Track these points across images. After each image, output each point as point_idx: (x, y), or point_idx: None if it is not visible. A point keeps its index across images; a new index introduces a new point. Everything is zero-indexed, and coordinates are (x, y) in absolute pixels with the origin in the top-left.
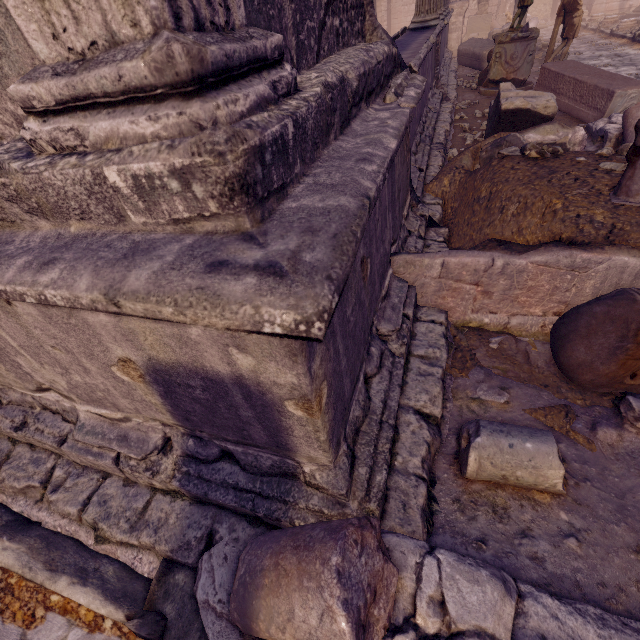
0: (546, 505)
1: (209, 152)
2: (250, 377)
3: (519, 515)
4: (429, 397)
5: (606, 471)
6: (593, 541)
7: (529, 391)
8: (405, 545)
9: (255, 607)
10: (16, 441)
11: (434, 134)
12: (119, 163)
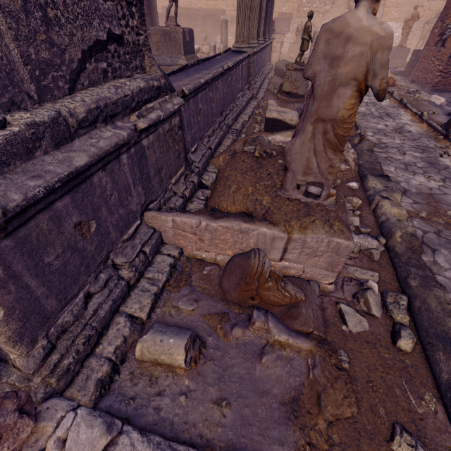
0: (181, 375)
1: None
2: None
3: (163, 382)
4: (140, 306)
5: (226, 354)
6: (195, 397)
7: (211, 303)
8: (61, 405)
9: None
10: None
11: (235, 122)
12: None
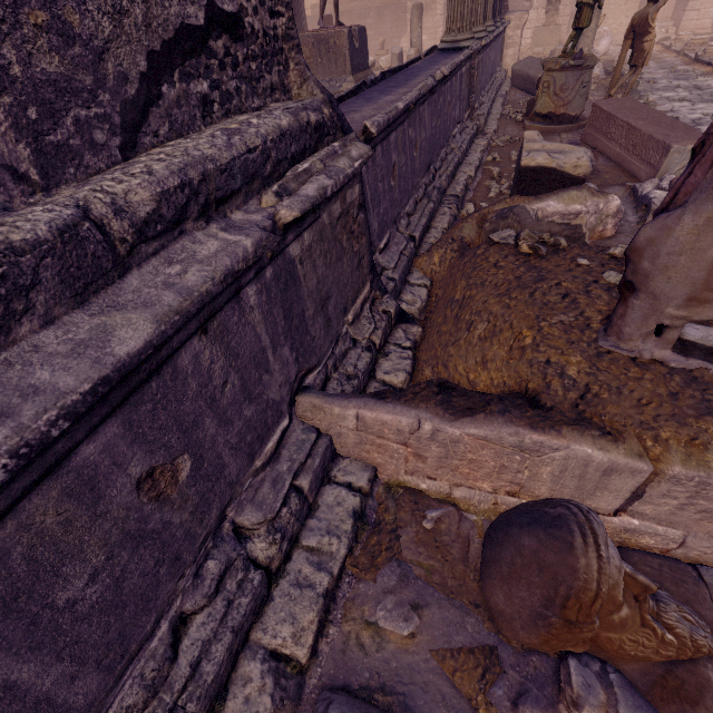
0: None
1: None
2: None
3: None
4: (293, 630)
5: None
6: None
7: (451, 614)
8: None
9: None
10: None
11: (451, 182)
12: None
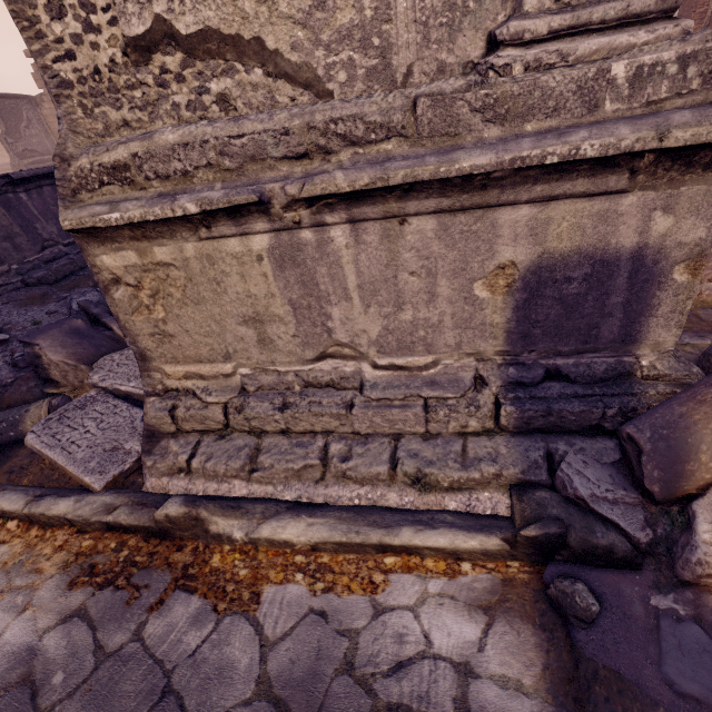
0: None
1: None
2: (653, 245)
3: None
4: None
5: None
6: None
7: None
8: None
9: (693, 442)
10: (260, 434)
11: None
12: (627, 59)
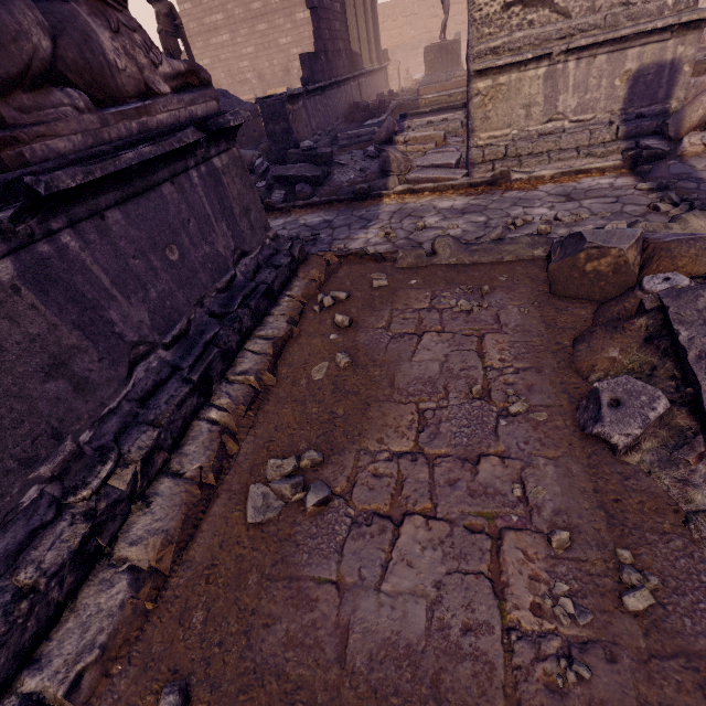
0: None
1: None
2: (677, 58)
3: None
4: None
5: None
6: None
7: None
8: None
9: (684, 115)
10: (519, 157)
11: None
12: None
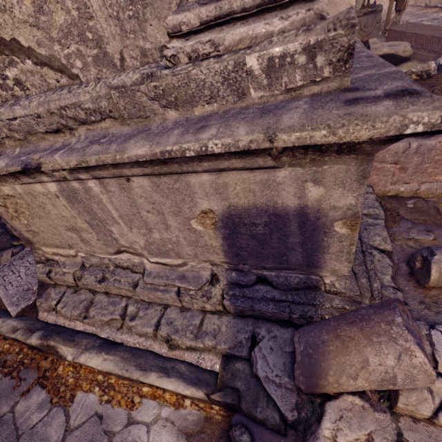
0: None
1: (343, 26)
2: (313, 206)
3: None
4: (381, 238)
5: None
6: None
7: None
8: None
9: (324, 367)
10: (95, 292)
11: None
12: (259, 51)
